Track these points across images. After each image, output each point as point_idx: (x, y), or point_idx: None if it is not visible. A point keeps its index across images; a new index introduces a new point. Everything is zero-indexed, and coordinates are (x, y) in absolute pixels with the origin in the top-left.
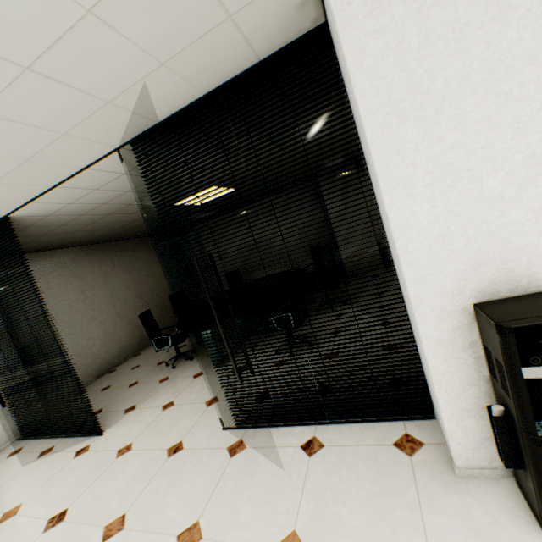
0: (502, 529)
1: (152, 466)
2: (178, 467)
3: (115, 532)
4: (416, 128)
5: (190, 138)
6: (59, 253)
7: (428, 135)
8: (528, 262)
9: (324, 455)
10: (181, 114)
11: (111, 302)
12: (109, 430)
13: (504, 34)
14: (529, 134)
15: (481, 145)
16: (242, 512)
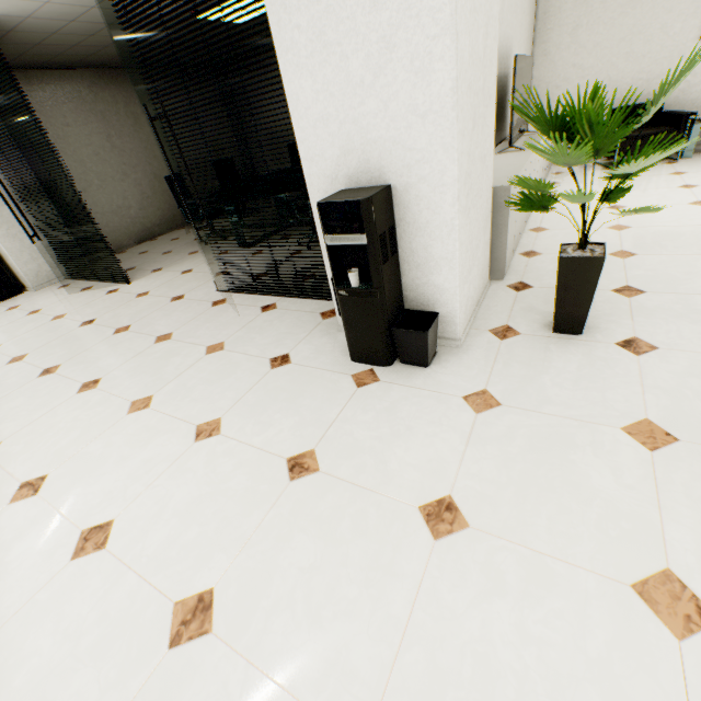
0: (333, 353)
1: (157, 305)
2: (174, 308)
3: (122, 332)
4: None
5: None
6: (71, 76)
7: None
8: (379, 157)
9: (272, 313)
10: None
11: (145, 159)
12: (136, 282)
13: None
14: (382, 10)
15: (348, 15)
16: (200, 332)
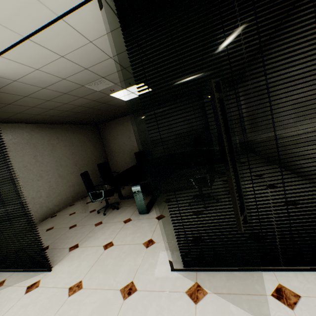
0: None
1: (108, 309)
2: (138, 313)
3: None
4: None
5: None
6: (19, 126)
7: None
8: None
9: (310, 308)
10: None
11: (55, 166)
12: (57, 266)
13: None
14: None
15: None
16: None
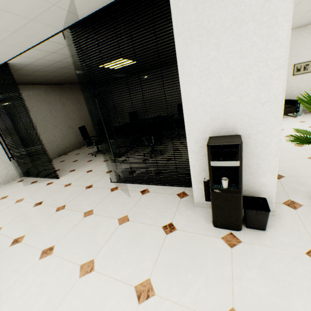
0: (199, 221)
1: (78, 191)
2: (89, 193)
3: (61, 209)
4: (198, 47)
5: (100, 30)
6: (37, 87)
7: (203, 52)
8: (234, 121)
9: (148, 195)
10: (96, 14)
11: (65, 119)
12: (62, 177)
13: (243, 1)
14: (245, 58)
15: (224, 61)
16: (110, 208)
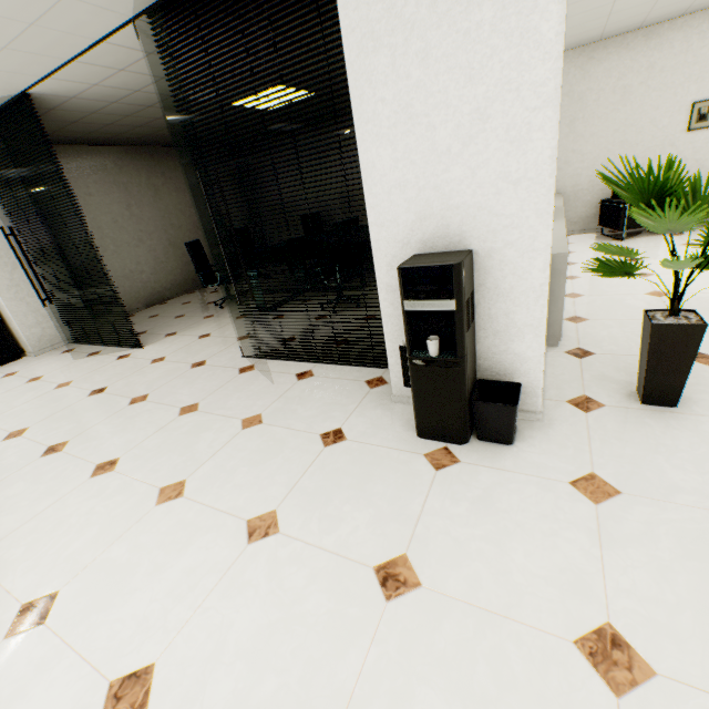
0: (393, 427)
1: (176, 372)
2: (196, 375)
3: (139, 402)
4: (387, 58)
5: (209, 19)
6: (98, 152)
7: (397, 69)
8: (461, 222)
9: (310, 381)
10: None
11: (162, 226)
12: (149, 346)
13: None
14: (478, 85)
15: (439, 89)
16: (231, 402)
